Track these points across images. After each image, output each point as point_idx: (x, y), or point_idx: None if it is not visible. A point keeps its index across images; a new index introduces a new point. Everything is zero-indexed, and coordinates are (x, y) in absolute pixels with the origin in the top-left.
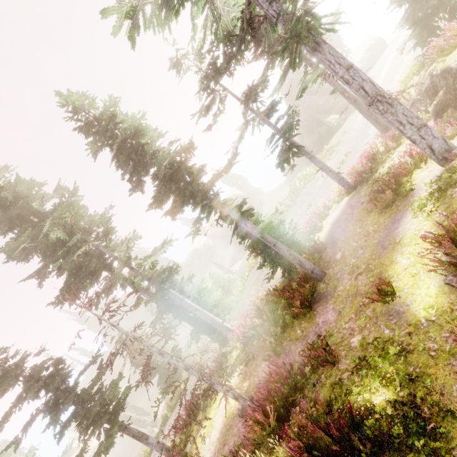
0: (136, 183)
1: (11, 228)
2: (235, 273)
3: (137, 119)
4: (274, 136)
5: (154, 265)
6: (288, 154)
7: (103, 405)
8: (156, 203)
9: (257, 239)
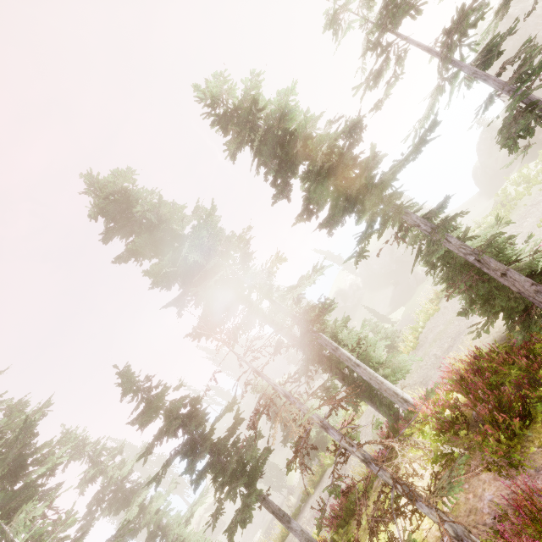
0: (281, 186)
1: (155, 252)
2: (396, 324)
3: (284, 96)
4: (491, 100)
5: (299, 299)
6: (531, 117)
7: (239, 463)
8: (306, 213)
9: (460, 267)
